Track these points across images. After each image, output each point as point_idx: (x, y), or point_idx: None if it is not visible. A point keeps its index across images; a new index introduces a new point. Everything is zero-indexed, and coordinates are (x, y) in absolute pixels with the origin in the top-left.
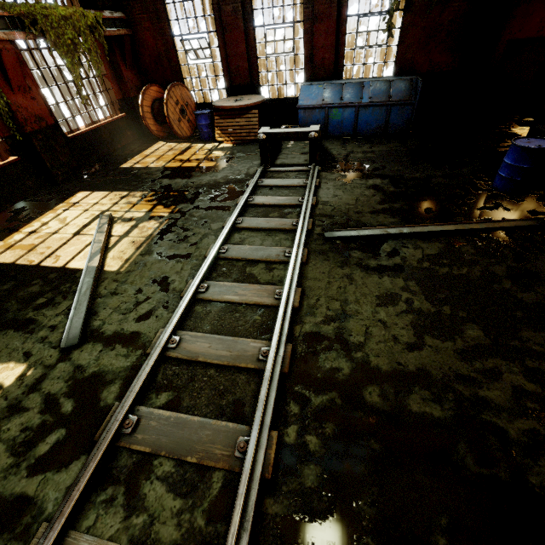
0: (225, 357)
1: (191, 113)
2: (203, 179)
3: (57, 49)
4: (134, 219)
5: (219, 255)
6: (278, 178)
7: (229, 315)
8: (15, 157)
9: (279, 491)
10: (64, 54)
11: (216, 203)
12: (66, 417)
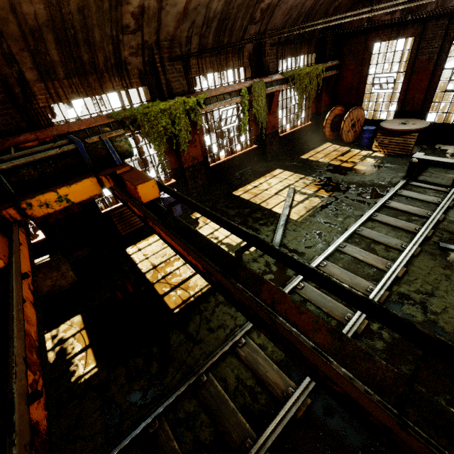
0: (348, 281)
1: (358, 126)
2: (355, 178)
3: (297, 91)
4: (306, 194)
5: (355, 231)
6: (415, 191)
7: (354, 264)
8: (256, 145)
9: (361, 341)
10: (299, 94)
11: (360, 198)
12: (273, 272)
